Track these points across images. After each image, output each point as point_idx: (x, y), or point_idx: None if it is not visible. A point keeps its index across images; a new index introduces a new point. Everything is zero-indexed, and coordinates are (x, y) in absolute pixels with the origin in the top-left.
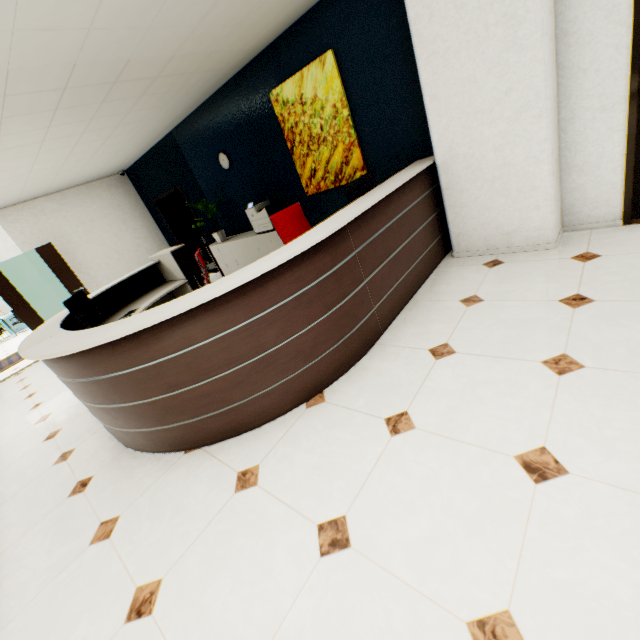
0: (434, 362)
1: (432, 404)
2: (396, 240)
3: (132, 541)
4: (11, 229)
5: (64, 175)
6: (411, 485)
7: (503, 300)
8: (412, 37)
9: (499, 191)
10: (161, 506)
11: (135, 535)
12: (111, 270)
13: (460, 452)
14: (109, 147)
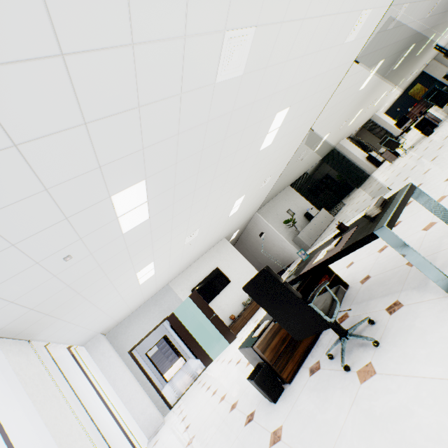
0: None
1: None
2: None
3: None
4: None
5: None
6: None
7: None
8: (429, 75)
9: None
10: None
11: None
12: None
13: None
14: None
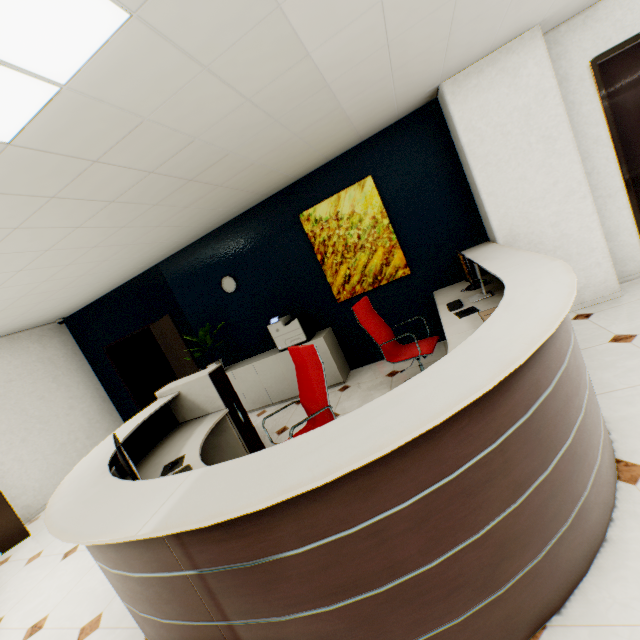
0: None
1: None
2: None
3: None
4: None
5: (2, 316)
6: None
7: None
8: (466, 155)
9: (561, 257)
10: None
11: None
12: (27, 448)
13: None
14: (90, 276)
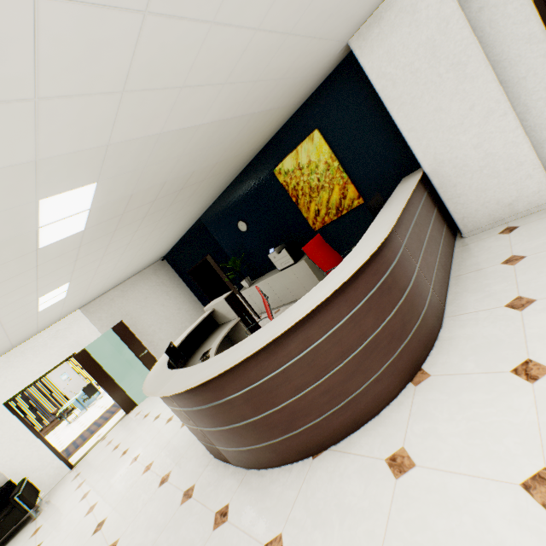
0: (520, 313)
1: None
2: (422, 232)
3: None
4: (93, 318)
5: (130, 268)
6: None
7: (545, 250)
8: (382, 100)
9: (489, 175)
10: (321, 512)
11: None
12: (163, 333)
13: None
14: (161, 239)
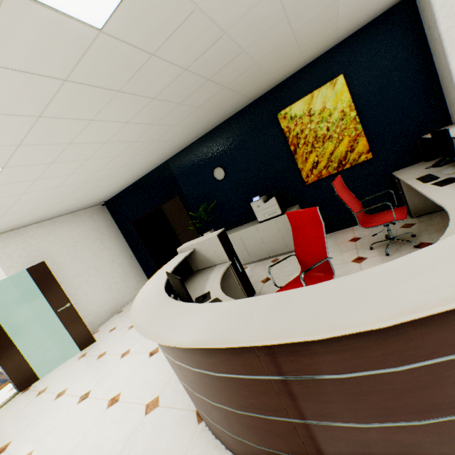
0: None
1: None
2: None
3: None
4: None
5: (72, 197)
6: None
7: None
8: (443, 42)
9: None
10: None
11: None
12: (89, 286)
13: None
14: (126, 168)
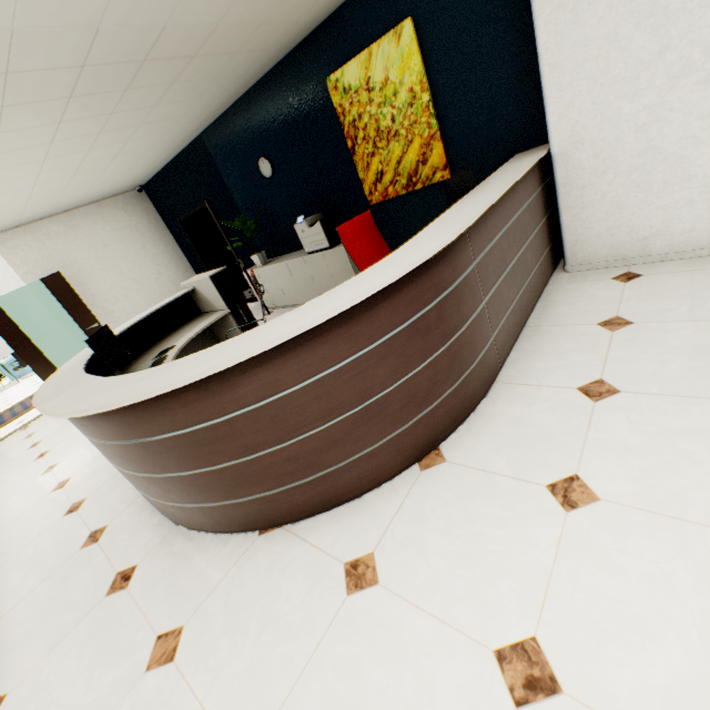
0: (592, 405)
1: (613, 464)
2: (511, 249)
3: (208, 667)
4: (11, 257)
5: (73, 190)
6: (628, 589)
7: (663, 321)
8: None
9: (637, 184)
10: (241, 613)
11: (211, 658)
12: (129, 303)
13: (690, 537)
14: (128, 154)
